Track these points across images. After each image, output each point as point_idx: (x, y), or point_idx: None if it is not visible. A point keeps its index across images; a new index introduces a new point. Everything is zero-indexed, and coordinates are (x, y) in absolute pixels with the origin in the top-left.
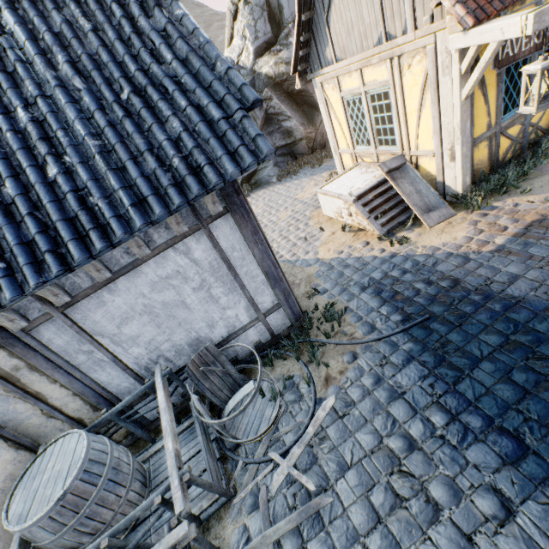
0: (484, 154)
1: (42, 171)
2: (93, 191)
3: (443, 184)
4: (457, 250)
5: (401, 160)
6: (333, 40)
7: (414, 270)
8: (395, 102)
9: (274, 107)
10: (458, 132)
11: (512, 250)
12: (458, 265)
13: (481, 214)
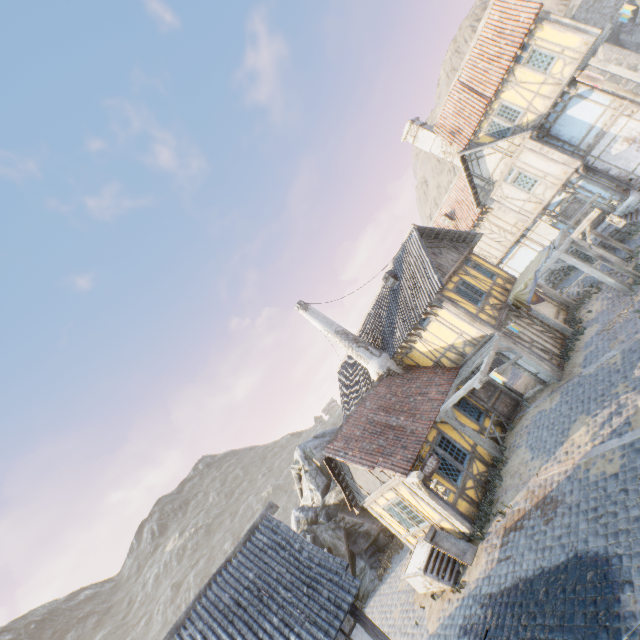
0: (465, 504)
1: (289, 639)
2: (310, 637)
3: (461, 531)
4: (485, 573)
5: (432, 529)
6: (362, 487)
7: (474, 602)
8: (406, 503)
9: (349, 522)
10: (439, 506)
11: (501, 557)
12: (488, 583)
13: (486, 541)
